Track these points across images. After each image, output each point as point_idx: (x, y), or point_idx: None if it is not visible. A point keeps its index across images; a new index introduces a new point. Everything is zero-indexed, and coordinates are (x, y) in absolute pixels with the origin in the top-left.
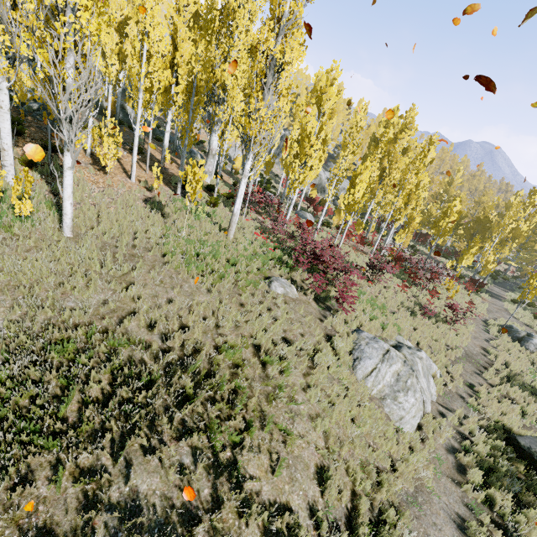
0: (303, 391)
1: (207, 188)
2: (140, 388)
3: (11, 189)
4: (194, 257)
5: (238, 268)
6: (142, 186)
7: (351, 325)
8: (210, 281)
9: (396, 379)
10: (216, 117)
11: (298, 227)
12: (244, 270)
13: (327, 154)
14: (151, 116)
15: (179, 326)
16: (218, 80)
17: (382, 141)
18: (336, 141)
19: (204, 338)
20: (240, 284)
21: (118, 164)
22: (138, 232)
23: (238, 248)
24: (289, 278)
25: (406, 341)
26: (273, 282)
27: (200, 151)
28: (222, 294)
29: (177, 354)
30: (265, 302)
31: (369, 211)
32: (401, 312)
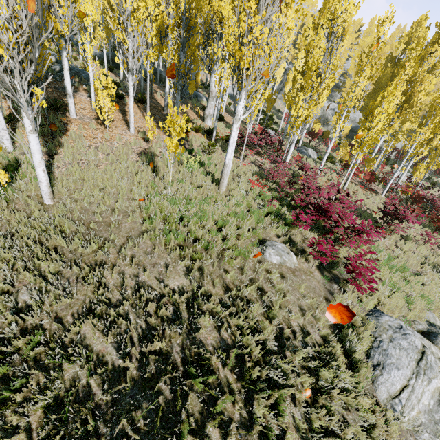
0: (301, 438)
1: (207, 132)
2: (75, 438)
3: (1, 155)
4: (176, 221)
5: (227, 232)
6: (140, 137)
7: (365, 305)
8: (189, 257)
9: (437, 401)
10: (214, 55)
11: (299, 169)
12: (233, 235)
13: (334, 83)
14: (147, 62)
15: (142, 328)
16: (215, 12)
17: (411, 57)
18: (343, 68)
19: (171, 346)
20: (226, 256)
21: (122, 115)
22: (121, 194)
23: (229, 205)
24: (287, 239)
25: (438, 320)
26: (267, 248)
27: (206, 94)
28: (203, 273)
29: (133, 375)
30: (255, 285)
31: (380, 142)
32: (427, 275)
